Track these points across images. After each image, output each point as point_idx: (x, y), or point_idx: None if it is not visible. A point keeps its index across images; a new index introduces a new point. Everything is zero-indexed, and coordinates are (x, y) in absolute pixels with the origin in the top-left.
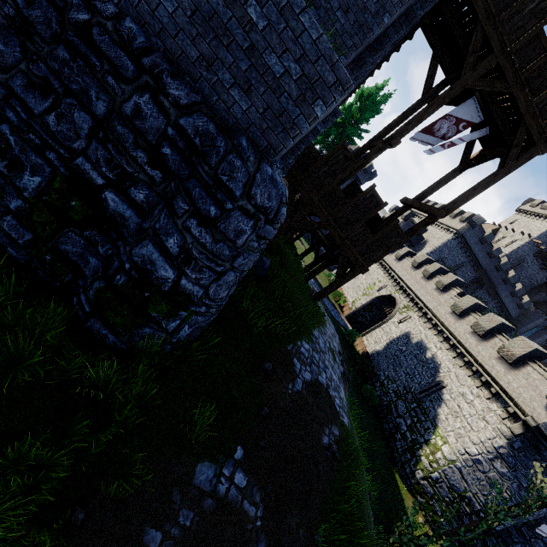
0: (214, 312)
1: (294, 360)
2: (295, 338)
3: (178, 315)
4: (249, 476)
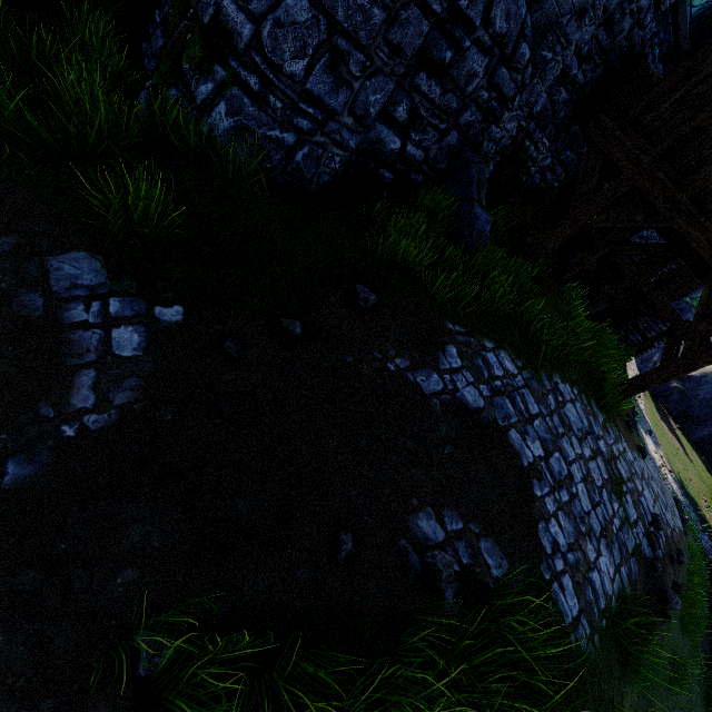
0: (280, 114)
1: (449, 346)
2: (482, 331)
3: (212, 73)
4: (148, 355)
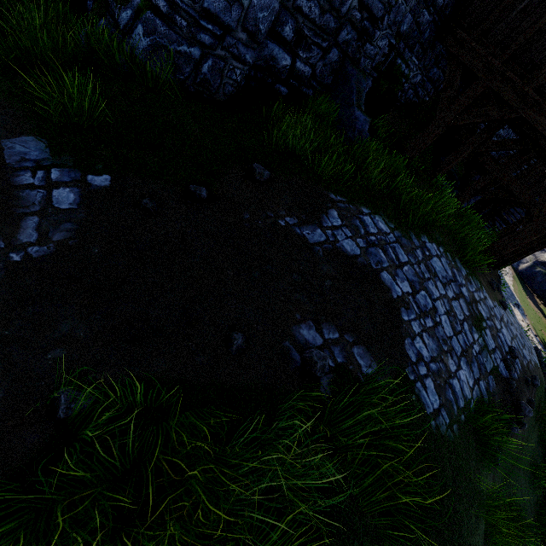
0: (186, 32)
1: (331, 210)
2: (360, 201)
3: (130, 2)
4: (81, 208)
